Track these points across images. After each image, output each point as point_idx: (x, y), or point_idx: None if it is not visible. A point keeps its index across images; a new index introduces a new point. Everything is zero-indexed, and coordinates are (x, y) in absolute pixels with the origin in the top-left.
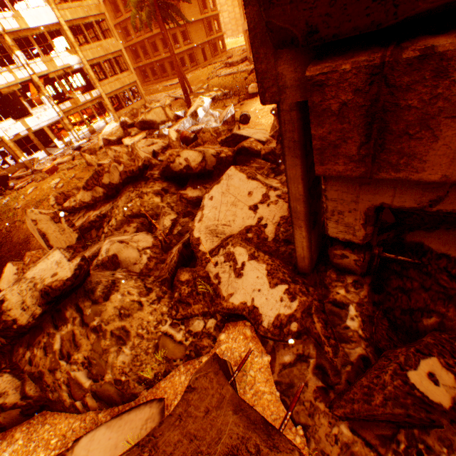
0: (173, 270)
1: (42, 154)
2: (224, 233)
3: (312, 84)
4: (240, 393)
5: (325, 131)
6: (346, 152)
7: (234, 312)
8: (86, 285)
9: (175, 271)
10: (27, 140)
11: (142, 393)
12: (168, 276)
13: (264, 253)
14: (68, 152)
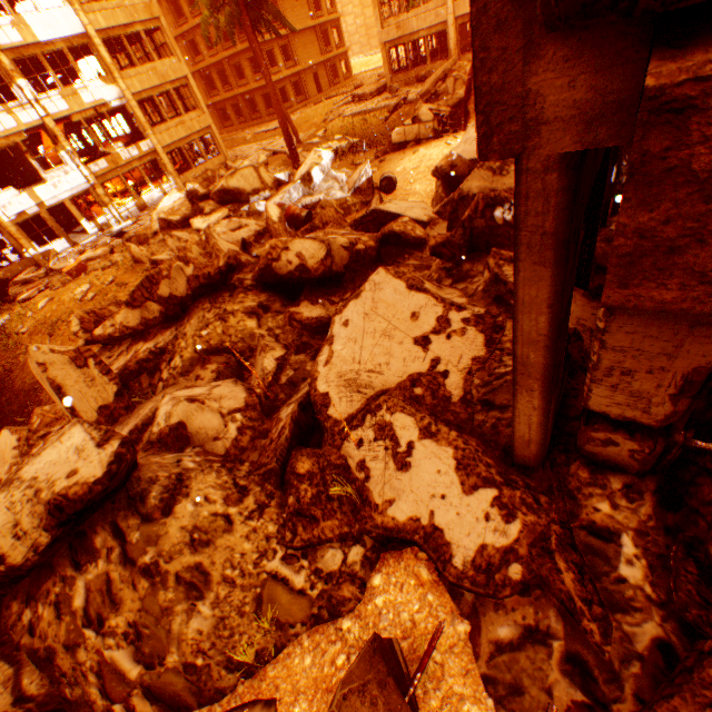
0: (284, 453)
1: (62, 244)
2: (371, 386)
3: (656, 107)
4: (417, 697)
5: (655, 217)
6: (696, 264)
7: (398, 535)
8: (131, 486)
9: (287, 456)
10: (39, 222)
11: (233, 688)
12: (276, 466)
13: (447, 425)
14: (103, 240)
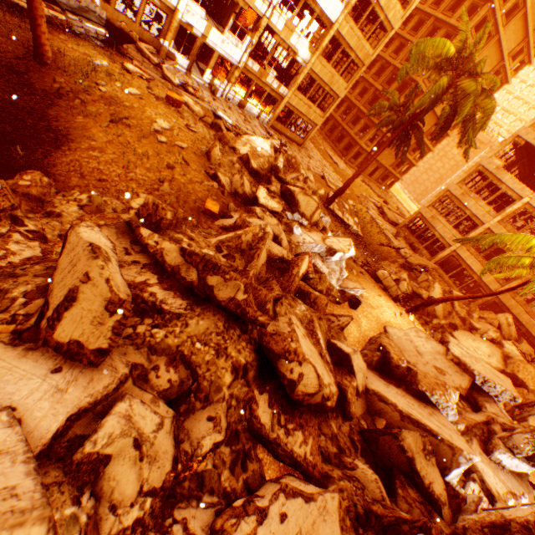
0: None
1: (184, 62)
2: None
3: None
4: None
5: None
6: None
7: None
8: None
9: None
10: None
11: None
12: None
13: None
14: (204, 91)
